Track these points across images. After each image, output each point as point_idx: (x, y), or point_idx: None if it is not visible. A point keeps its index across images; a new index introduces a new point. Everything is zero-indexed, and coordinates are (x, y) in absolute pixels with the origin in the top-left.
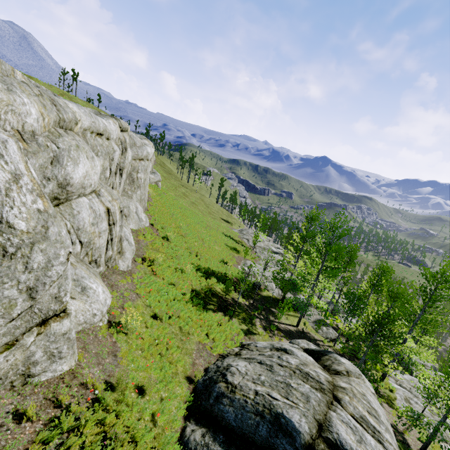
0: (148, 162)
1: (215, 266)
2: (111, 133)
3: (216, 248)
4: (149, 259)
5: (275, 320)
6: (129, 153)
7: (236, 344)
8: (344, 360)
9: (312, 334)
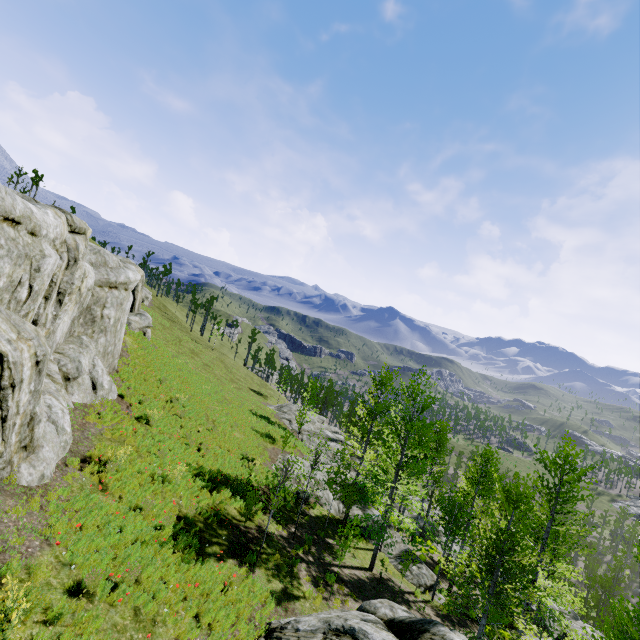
0: (127, 293)
1: (231, 467)
2: (43, 226)
3: (236, 435)
4: (99, 459)
5: (333, 561)
6: (90, 274)
7: (258, 629)
8: (458, 638)
9: (396, 581)
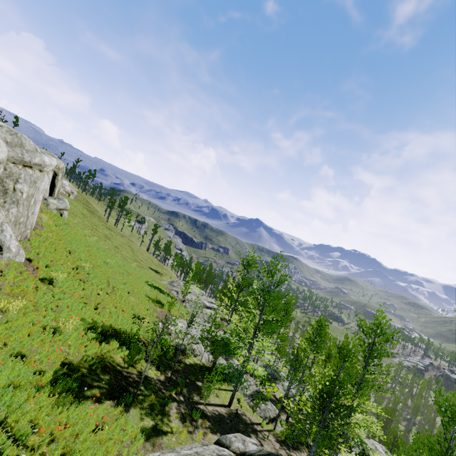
0: (41, 174)
1: (123, 324)
2: None
3: (131, 299)
4: None
5: (200, 400)
6: (1, 148)
7: None
8: None
9: (248, 415)
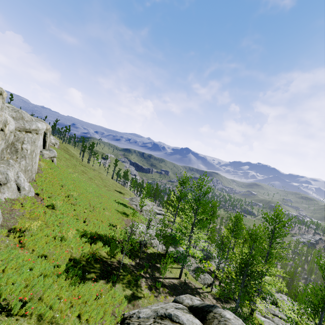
0: (37, 136)
1: (103, 230)
2: None
3: (106, 213)
4: (21, 229)
5: (160, 276)
6: (11, 122)
7: (117, 318)
8: (228, 314)
9: (193, 283)
